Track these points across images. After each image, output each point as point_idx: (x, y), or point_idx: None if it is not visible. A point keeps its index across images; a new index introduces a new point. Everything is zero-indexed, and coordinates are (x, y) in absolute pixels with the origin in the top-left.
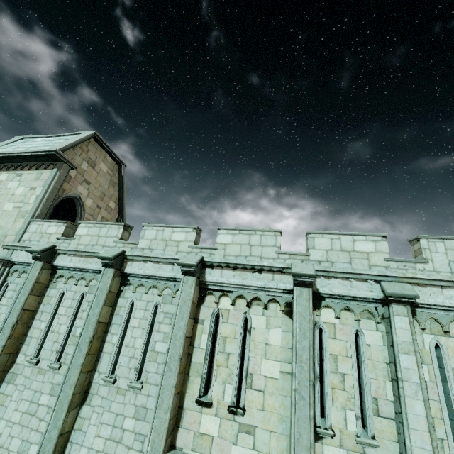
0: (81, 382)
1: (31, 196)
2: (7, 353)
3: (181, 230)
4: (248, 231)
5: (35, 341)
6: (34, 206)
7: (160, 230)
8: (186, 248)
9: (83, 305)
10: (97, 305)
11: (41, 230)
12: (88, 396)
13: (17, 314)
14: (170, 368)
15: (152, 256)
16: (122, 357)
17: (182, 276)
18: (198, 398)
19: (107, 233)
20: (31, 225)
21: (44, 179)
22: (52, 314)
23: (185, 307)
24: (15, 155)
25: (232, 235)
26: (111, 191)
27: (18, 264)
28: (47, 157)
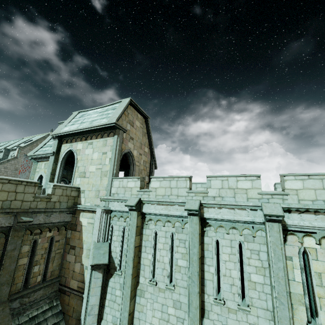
0: (199, 303)
1: (105, 159)
2: (133, 277)
3: (245, 179)
4: (319, 176)
5: (148, 268)
6: (111, 167)
7: (224, 180)
8: (255, 195)
9: (175, 242)
10: (194, 246)
11: (123, 185)
12: (205, 312)
13: (133, 251)
14: (281, 302)
15: (226, 204)
16: (223, 284)
17: (266, 222)
18: (308, 323)
19: (177, 185)
20: (114, 181)
21: (110, 144)
22: (153, 248)
23: (278, 250)
24: (86, 130)
25: (301, 180)
26: (144, 140)
27: (114, 211)
28: (108, 128)
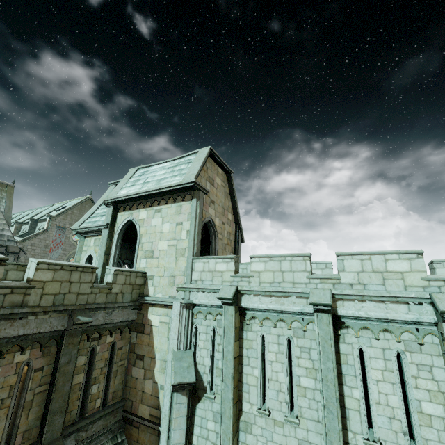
0: None
1: (181, 232)
2: (234, 403)
3: (398, 258)
4: None
5: (254, 389)
6: (190, 243)
7: (365, 259)
8: (418, 281)
9: (294, 351)
10: (327, 358)
11: (209, 269)
12: None
13: (232, 365)
14: None
15: (372, 295)
16: (376, 416)
17: (443, 323)
18: None
19: (291, 268)
20: (195, 263)
21: (186, 211)
22: (260, 360)
23: None
24: (152, 193)
25: None
26: (226, 203)
27: (199, 305)
28: (183, 189)
